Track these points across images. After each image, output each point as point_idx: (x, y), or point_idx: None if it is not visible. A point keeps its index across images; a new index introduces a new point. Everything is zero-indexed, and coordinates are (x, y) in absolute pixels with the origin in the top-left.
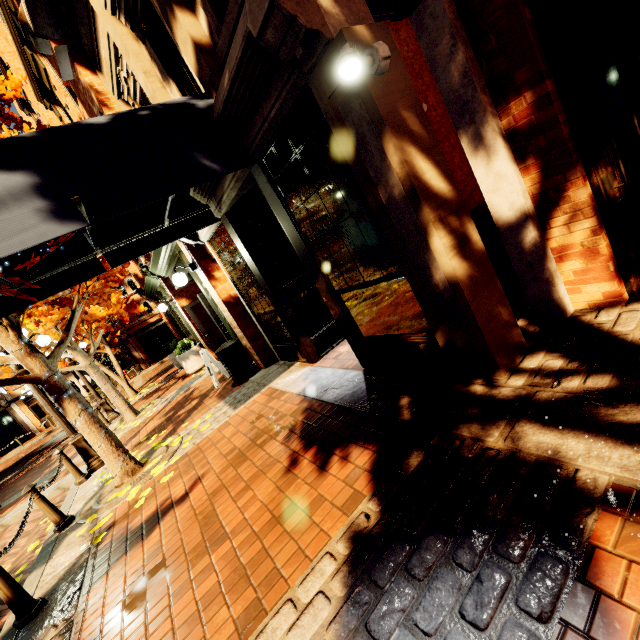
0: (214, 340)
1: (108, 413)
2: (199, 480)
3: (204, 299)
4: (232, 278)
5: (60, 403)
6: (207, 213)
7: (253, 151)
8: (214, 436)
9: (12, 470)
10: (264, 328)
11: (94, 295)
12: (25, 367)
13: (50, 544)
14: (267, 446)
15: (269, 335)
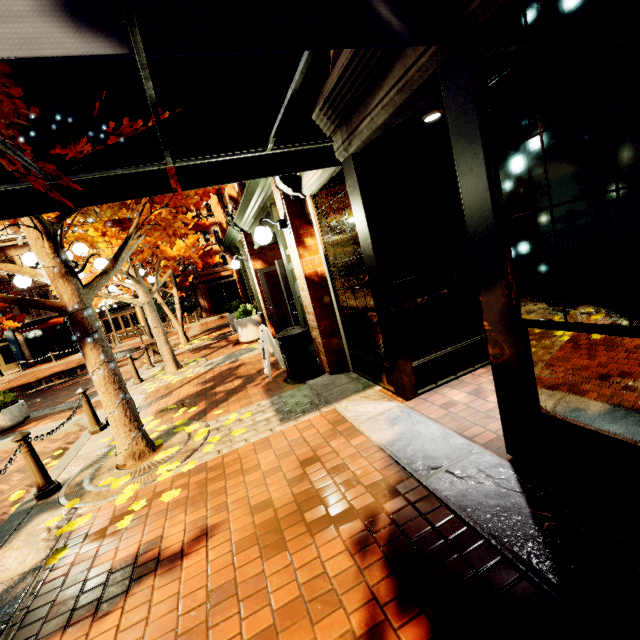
0: (277, 315)
1: (155, 355)
2: (205, 535)
3: (282, 267)
4: (326, 251)
5: (82, 346)
6: (327, 149)
7: (472, 11)
8: (246, 454)
9: (66, 375)
10: (345, 325)
11: (157, 224)
12: (55, 290)
13: (20, 515)
14: (321, 536)
15: (349, 336)
